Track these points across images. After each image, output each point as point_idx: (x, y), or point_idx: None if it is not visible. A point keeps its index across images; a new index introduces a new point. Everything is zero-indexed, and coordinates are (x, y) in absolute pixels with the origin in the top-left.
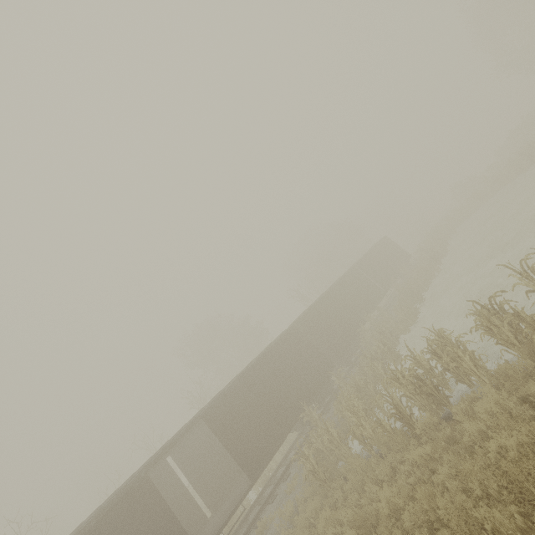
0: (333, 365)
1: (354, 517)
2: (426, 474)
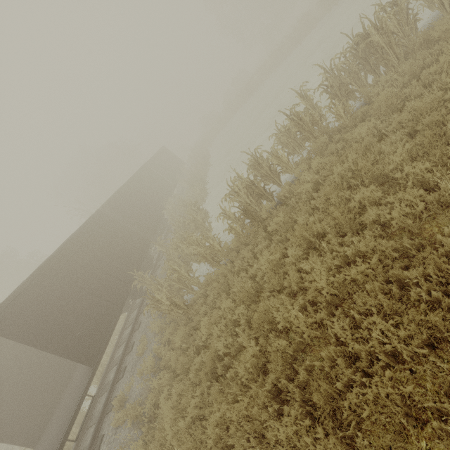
0: (149, 241)
1: (241, 296)
2: (283, 235)
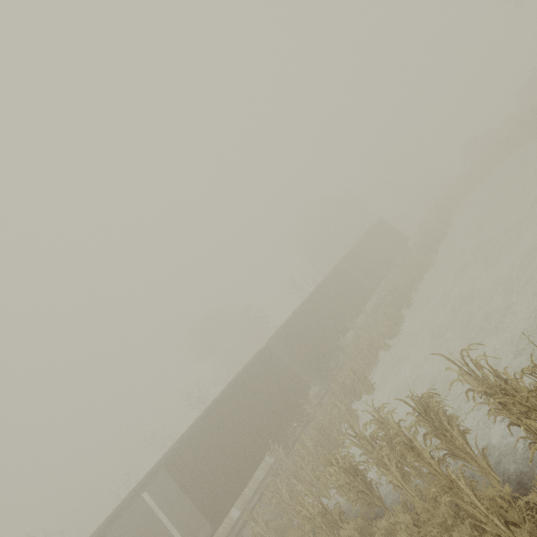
0: (309, 386)
1: None
2: None
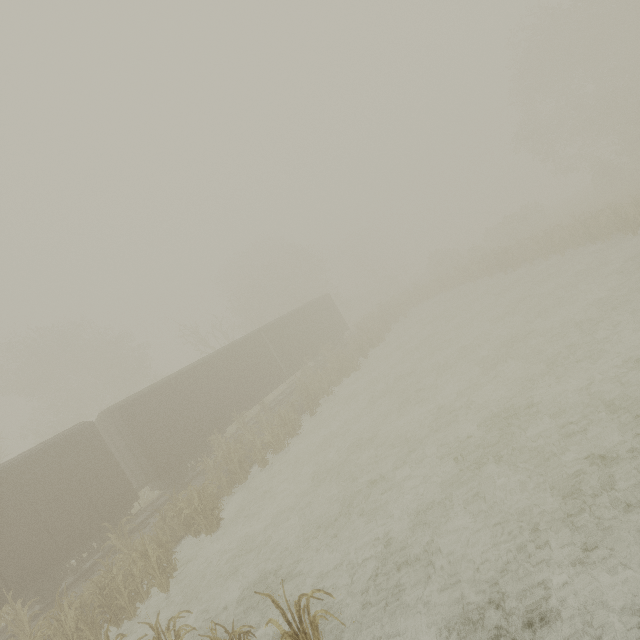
0: (135, 497)
1: None
2: None
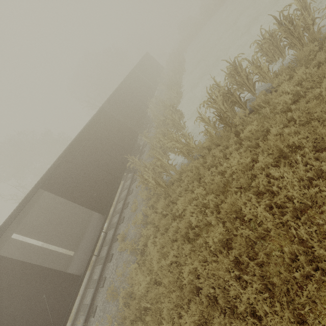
0: (137, 133)
1: (212, 187)
2: (253, 141)
